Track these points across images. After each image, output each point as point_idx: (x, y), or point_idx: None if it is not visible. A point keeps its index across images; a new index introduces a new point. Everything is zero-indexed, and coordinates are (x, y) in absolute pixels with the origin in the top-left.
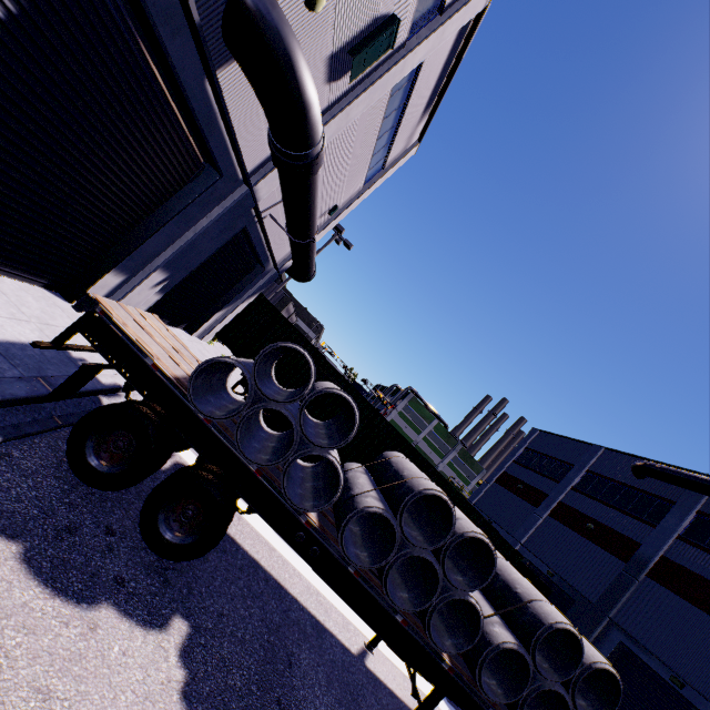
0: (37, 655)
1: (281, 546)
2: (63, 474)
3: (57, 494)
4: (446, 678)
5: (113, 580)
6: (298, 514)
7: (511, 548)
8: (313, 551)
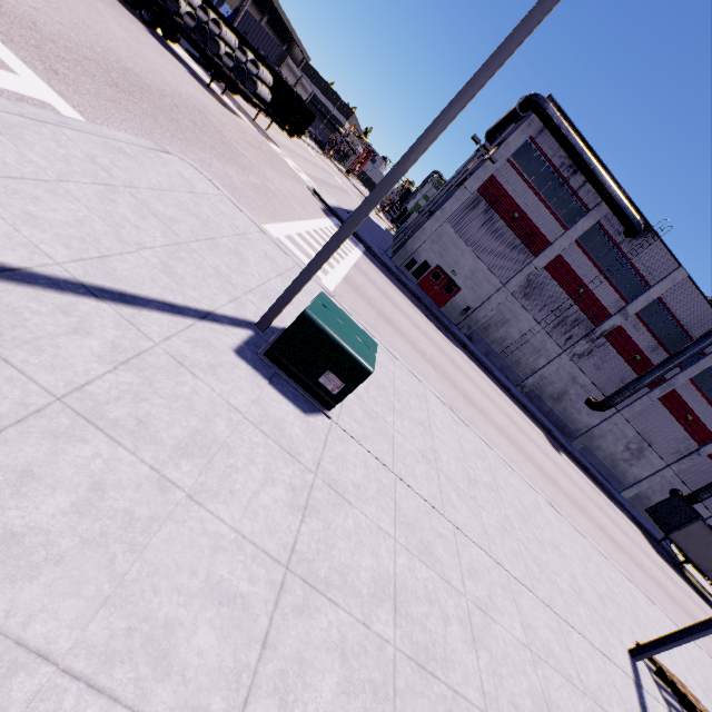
0: (120, 6)
1: (197, 70)
2: (122, 2)
3: (121, 2)
4: (219, 68)
5: (134, 16)
6: (174, 16)
7: (301, 99)
8: (184, 35)
